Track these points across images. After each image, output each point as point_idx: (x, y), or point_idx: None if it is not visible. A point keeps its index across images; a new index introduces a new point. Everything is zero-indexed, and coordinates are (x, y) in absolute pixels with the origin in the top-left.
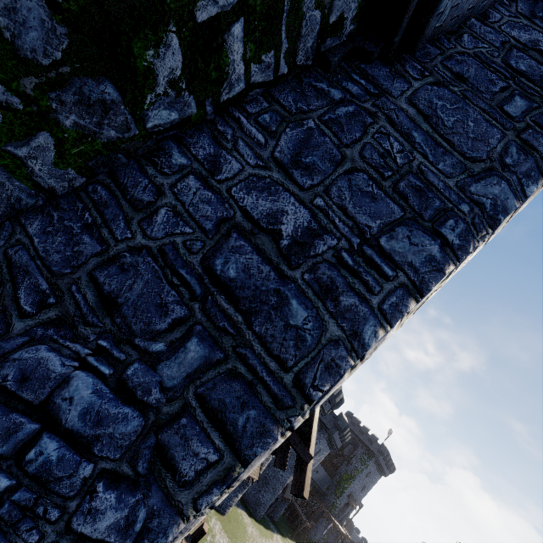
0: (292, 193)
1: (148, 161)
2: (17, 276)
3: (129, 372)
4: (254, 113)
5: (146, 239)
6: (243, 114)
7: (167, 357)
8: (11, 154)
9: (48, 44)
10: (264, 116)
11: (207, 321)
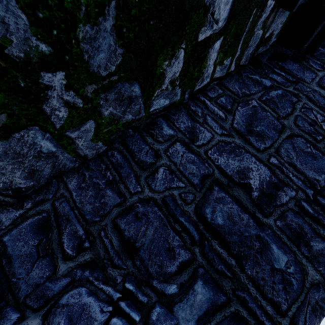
0: (252, 154)
1: (147, 133)
2: (61, 223)
3: (153, 317)
4: (213, 97)
5: (152, 192)
6: (207, 98)
7: (180, 299)
8: (67, 137)
9: (109, 61)
10: (221, 99)
11: (207, 264)
